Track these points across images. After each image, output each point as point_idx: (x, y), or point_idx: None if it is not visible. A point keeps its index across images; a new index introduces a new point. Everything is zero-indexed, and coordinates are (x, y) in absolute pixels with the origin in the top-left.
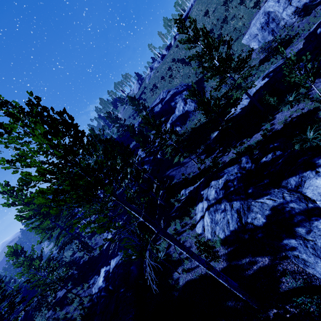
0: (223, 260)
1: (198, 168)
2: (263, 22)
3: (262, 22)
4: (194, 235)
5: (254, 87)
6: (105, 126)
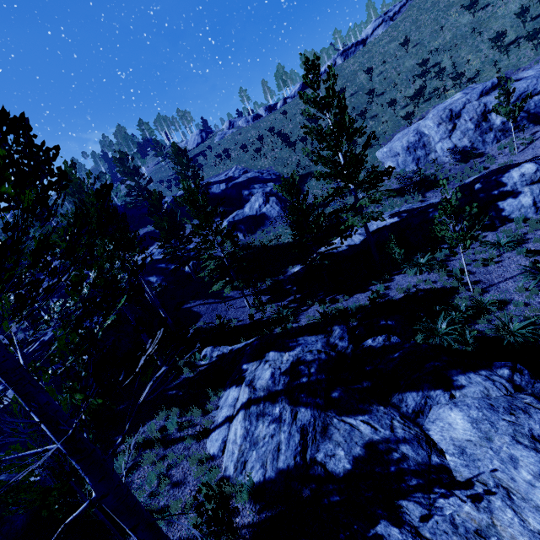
0: (245, 539)
1: (250, 316)
2: (412, 142)
3: (410, 142)
4: (199, 457)
5: (382, 220)
6: (105, 174)
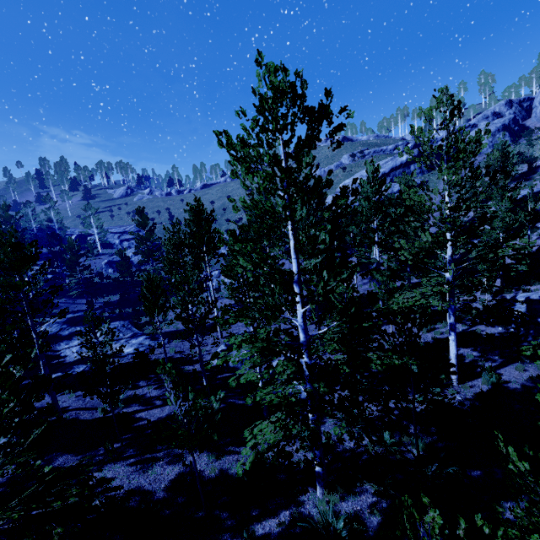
0: None
1: None
2: None
3: None
4: None
5: None
6: (31, 203)
